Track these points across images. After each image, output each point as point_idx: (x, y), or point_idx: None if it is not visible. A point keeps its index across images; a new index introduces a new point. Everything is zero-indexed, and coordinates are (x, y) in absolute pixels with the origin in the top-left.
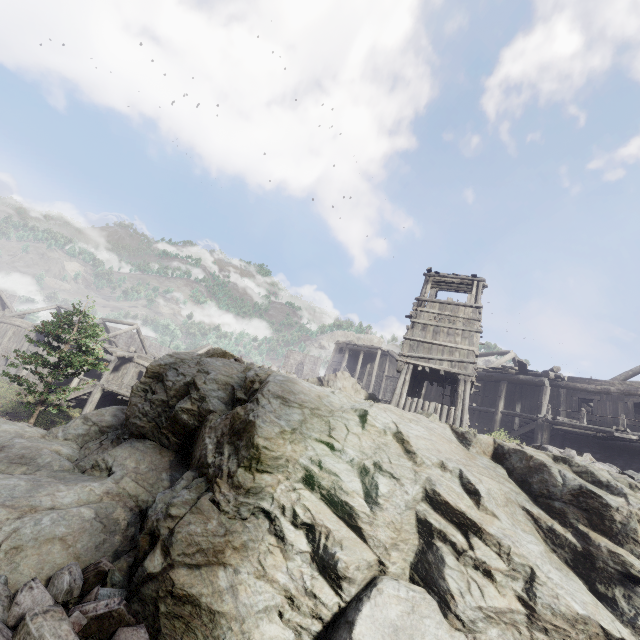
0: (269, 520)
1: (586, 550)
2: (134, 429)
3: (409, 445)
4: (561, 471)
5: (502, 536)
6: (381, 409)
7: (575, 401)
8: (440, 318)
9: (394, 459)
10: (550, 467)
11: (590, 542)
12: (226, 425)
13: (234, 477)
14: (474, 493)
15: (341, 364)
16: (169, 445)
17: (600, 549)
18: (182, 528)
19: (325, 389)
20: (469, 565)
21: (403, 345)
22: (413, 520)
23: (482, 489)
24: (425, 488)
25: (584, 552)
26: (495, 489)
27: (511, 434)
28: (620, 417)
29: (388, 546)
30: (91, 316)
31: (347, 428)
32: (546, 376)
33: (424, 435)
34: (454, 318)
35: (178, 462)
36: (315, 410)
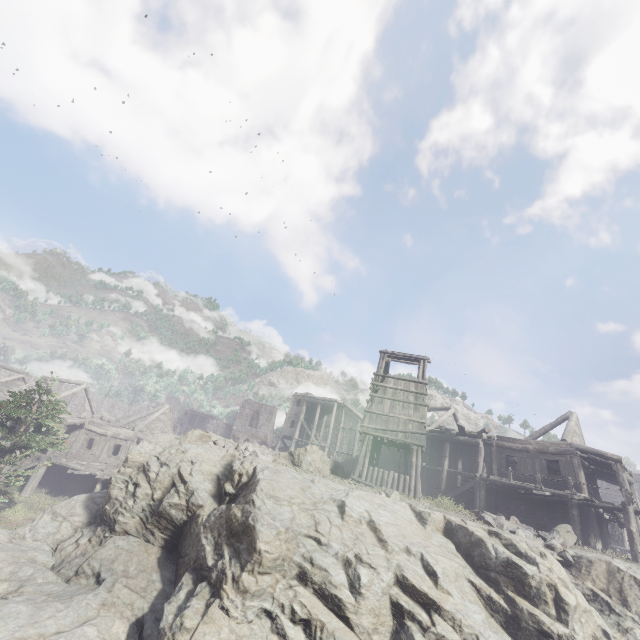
0: (270, 619)
1: (514, 613)
2: (117, 526)
3: (381, 534)
4: (494, 545)
5: (455, 611)
6: (355, 497)
7: (504, 458)
8: (394, 392)
9: (370, 549)
10: (486, 542)
11: (516, 606)
12: (222, 525)
13: (239, 582)
14: (433, 574)
15: (299, 417)
16: (154, 541)
17: (523, 611)
18: (198, 639)
19: (304, 476)
20: (432, 639)
21: (364, 417)
22: (388, 603)
23: (438, 570)
24: (396, 574)
25: (513, 615)
26: (448, 567)
27: (455, 491)
28: (537, 475)
29: (370, 631)
30: (54, 393)
31: (330, 521)
32: (480, 438)
33: (391, 521)
34: (406, 392)
35: (165, 559)
36: (301, 505)
